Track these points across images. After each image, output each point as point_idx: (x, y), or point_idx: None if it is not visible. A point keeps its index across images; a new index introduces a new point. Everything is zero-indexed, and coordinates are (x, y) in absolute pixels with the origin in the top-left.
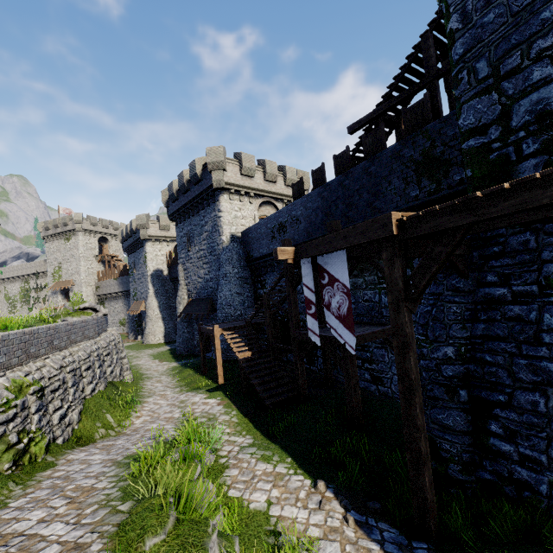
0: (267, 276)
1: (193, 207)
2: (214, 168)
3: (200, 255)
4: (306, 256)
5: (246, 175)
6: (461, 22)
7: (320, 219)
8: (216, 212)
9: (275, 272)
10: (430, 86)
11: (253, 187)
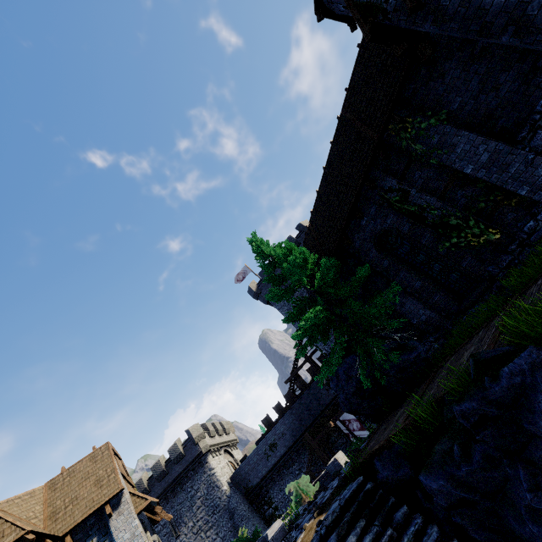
0: (270, 491)
1: (173, 488)
2: (199, 439)
3: (199, 526)
4: (338, 419)
5: (212, 436)
6: (326, 351)
7: (297, 424)
8: (208, 472)
9: (277, 482)
10: (309, 361)
11: (218, 443)
